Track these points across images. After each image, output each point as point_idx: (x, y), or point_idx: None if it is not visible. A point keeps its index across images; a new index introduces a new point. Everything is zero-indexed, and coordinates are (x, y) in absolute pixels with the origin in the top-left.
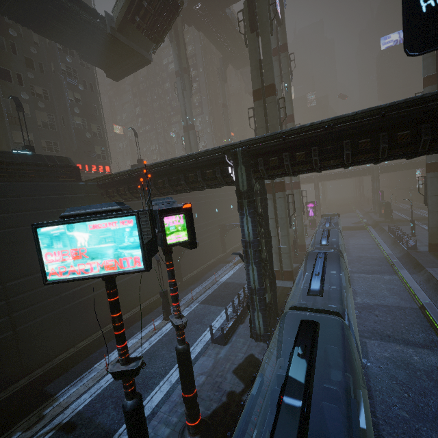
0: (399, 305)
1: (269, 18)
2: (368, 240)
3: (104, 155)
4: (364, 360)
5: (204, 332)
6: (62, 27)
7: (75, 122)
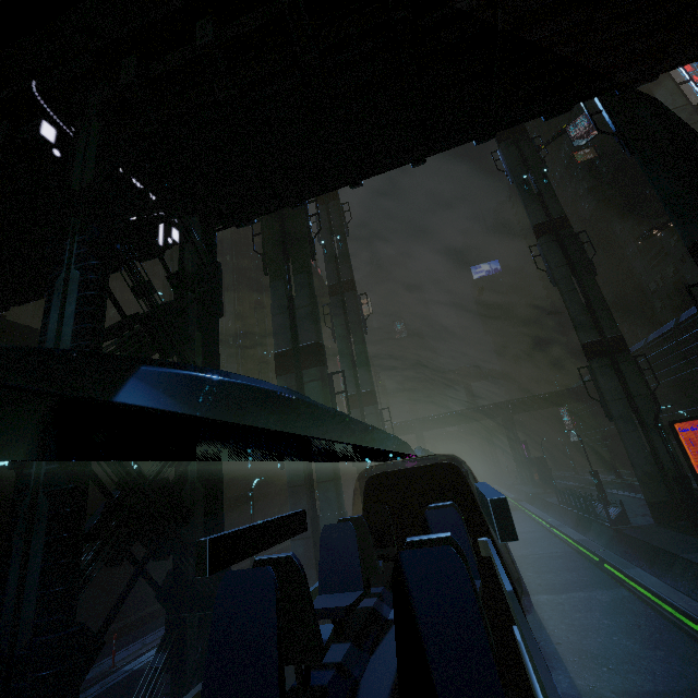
0: (692, 685)
1: None
2: (528, 525)
3: None
4: None
5: None
6: None
7: None
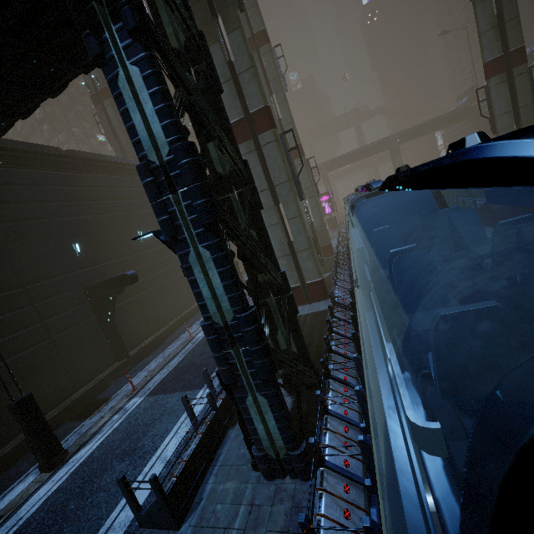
0: None
1: None
2: None
3: None
4: None
5: (131, 485)
6: None
7: None
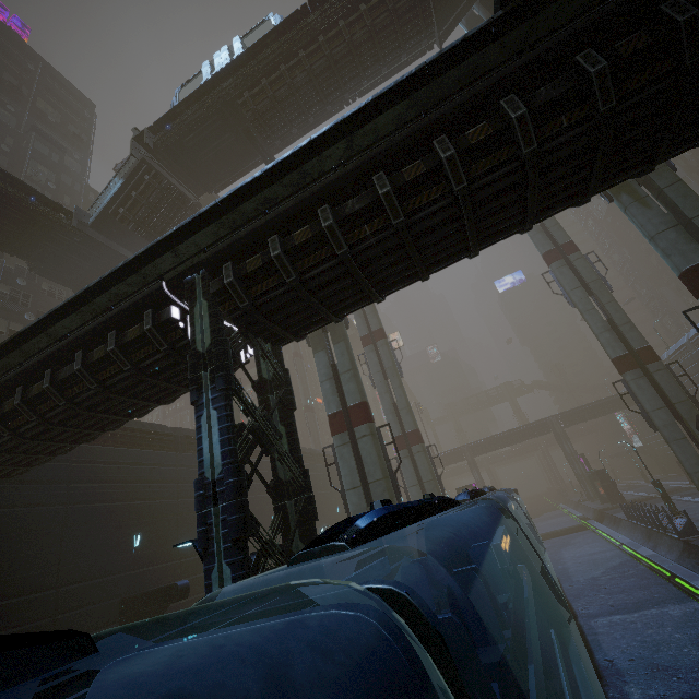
0: None
1: None
2: (599, 544)
3: None
4: None
5: None
6: None
7: None
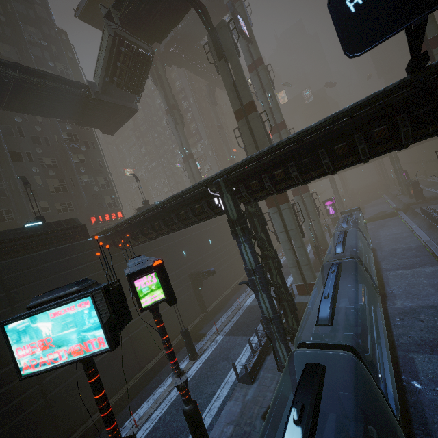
0: None
1: (233, 42)
2: (401, 228)
3: (114, 203)
4: (414, 382)
5: (230, 370)
6: (54, 104)
7: (83, 180)
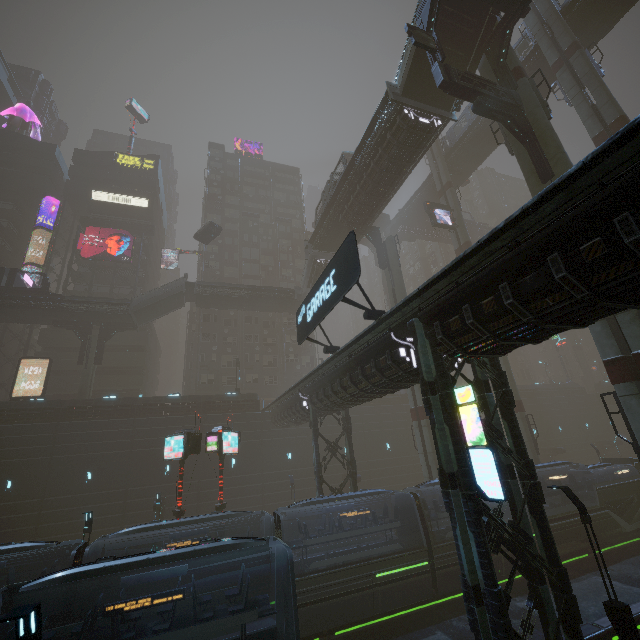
0: None
1: (396, 254)
2: None
3: None
4: None
5: None
6: (272, 305)
7: (289, 359)
